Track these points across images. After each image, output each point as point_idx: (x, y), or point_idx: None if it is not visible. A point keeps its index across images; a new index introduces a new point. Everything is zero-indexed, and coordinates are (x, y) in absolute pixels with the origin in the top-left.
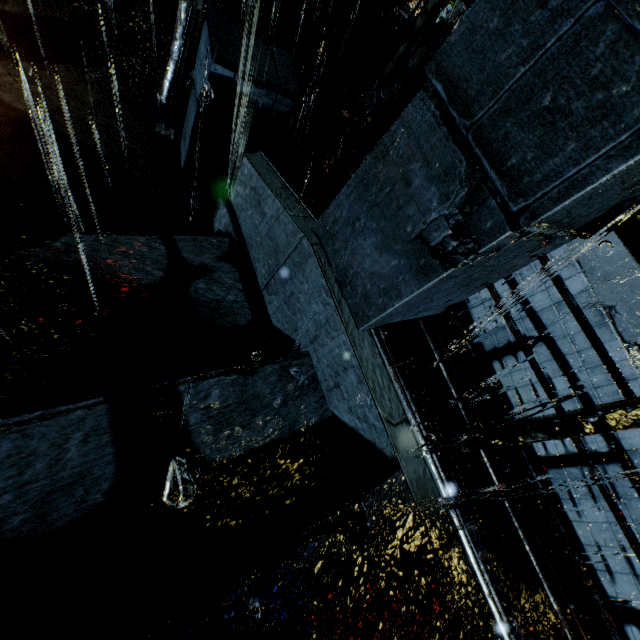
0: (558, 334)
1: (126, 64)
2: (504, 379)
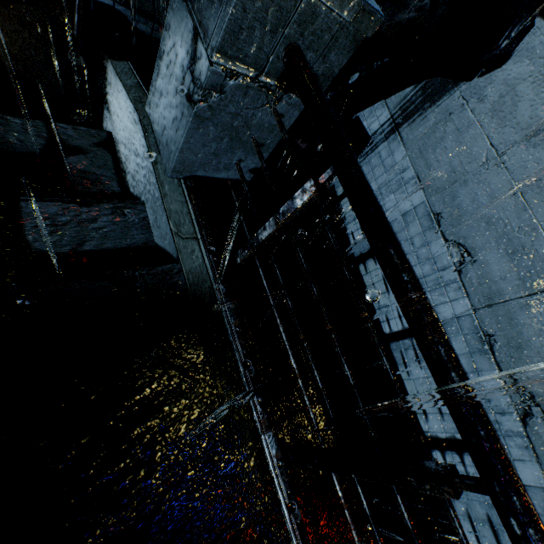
0: (403, 238)
1: (47, 4)
2: (366, 277)
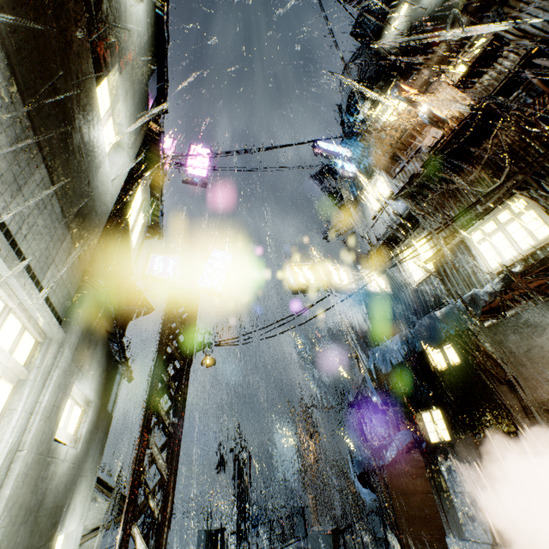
0: None
1: None
2: None
